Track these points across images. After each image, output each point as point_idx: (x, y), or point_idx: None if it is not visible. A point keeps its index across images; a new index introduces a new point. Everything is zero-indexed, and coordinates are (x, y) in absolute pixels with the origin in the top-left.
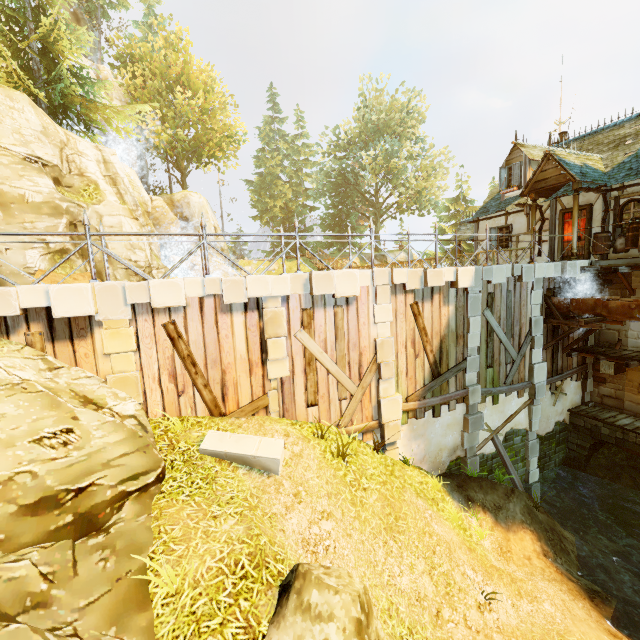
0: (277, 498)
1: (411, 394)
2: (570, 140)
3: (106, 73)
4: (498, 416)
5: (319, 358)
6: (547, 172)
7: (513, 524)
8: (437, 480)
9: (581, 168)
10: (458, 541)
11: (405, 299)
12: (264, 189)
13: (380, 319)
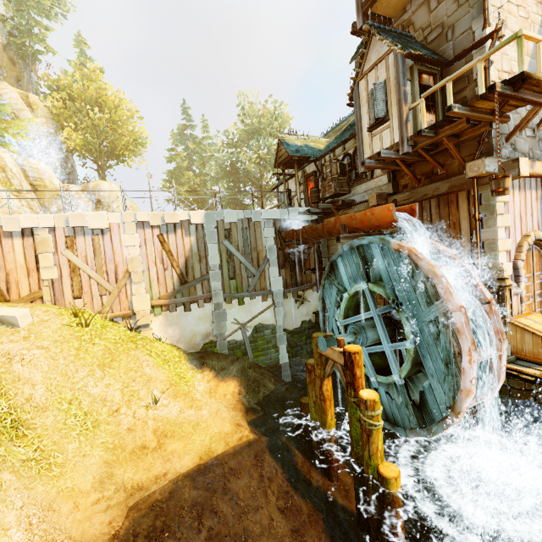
0: (8, 337)
1: (163, 294)
2: (329, 131)
3: (34, 99)
4: (246, 314)
5: (81, 267)
6: (282, 151)
7: (227, 377)
8: (184, 352)
9: (299, 147)
10: (164, 379)
11: (152, 232)
12: (174, 178)
13: (130, 244)
